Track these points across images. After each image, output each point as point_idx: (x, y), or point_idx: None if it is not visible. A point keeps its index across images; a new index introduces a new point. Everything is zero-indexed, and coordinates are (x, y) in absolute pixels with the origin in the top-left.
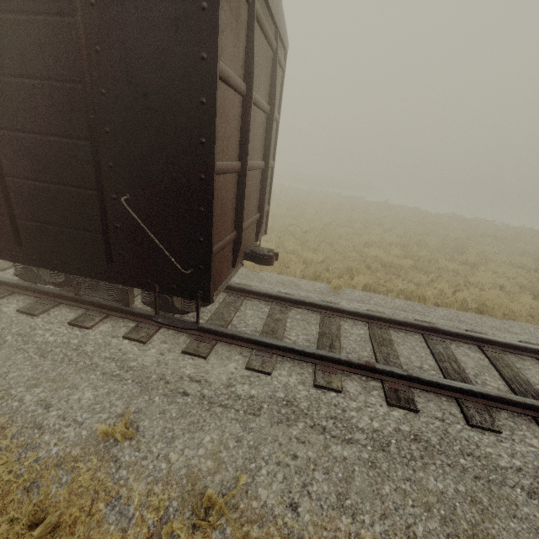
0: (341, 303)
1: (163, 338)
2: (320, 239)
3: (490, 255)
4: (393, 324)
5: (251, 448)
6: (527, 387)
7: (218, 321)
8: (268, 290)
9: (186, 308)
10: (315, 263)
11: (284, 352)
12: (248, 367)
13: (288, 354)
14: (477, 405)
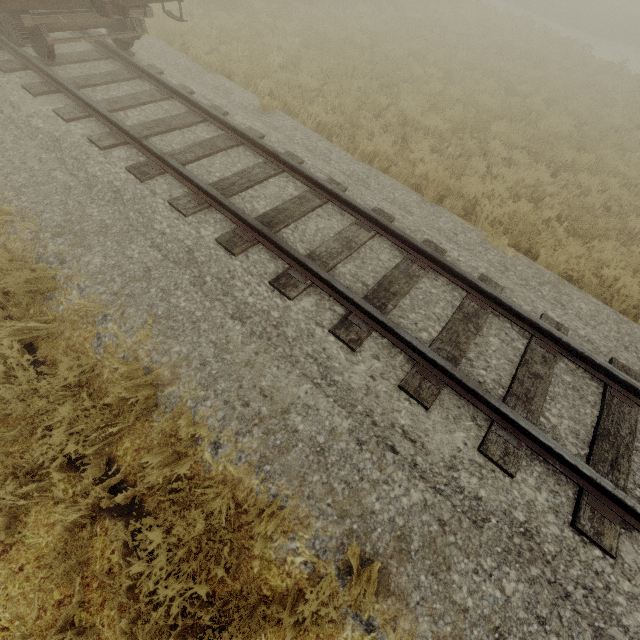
0: (235, 115)
1: (23, 76)
2: (365, 70)
3: (620, 167)
4: (247, 141)
5: (4, 149)
6: (281, 218)
7: (81, 80)
8: (156, 73)
9: (21, 41)
10: (314, 93)
11: (96, 114)
12: (53, 110)
13: (98, 116)
14: (199, 199)
